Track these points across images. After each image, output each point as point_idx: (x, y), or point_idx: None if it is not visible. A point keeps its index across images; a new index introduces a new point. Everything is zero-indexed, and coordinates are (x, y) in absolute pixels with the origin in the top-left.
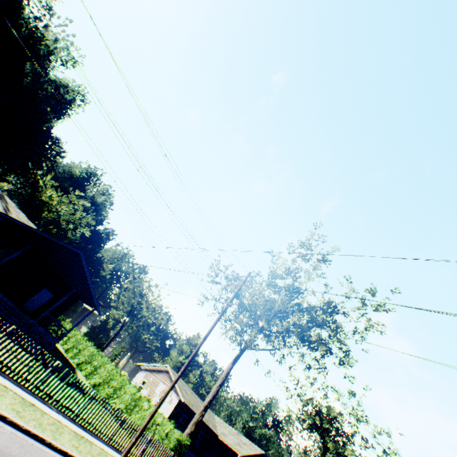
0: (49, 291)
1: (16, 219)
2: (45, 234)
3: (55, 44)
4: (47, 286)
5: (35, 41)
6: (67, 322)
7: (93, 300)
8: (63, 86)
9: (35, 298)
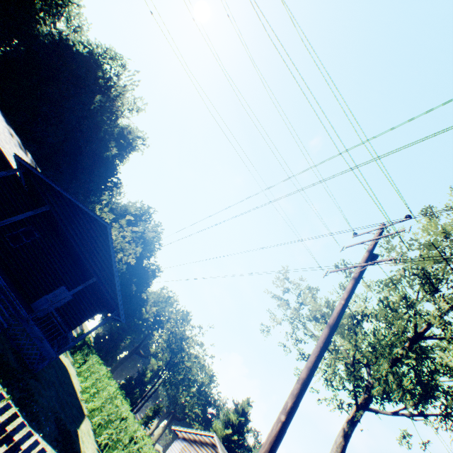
0: (68, 291)
1: (34, 168)
2: (66, 193)
3: (123, 89)
4: (67, 283)
5: (108, 86)
6: (95, 355)
7: (117, 299)
8: (127, 128)
9: (49, 297)
